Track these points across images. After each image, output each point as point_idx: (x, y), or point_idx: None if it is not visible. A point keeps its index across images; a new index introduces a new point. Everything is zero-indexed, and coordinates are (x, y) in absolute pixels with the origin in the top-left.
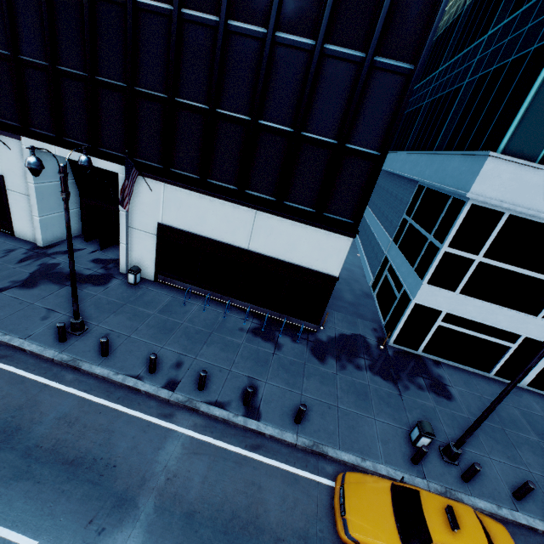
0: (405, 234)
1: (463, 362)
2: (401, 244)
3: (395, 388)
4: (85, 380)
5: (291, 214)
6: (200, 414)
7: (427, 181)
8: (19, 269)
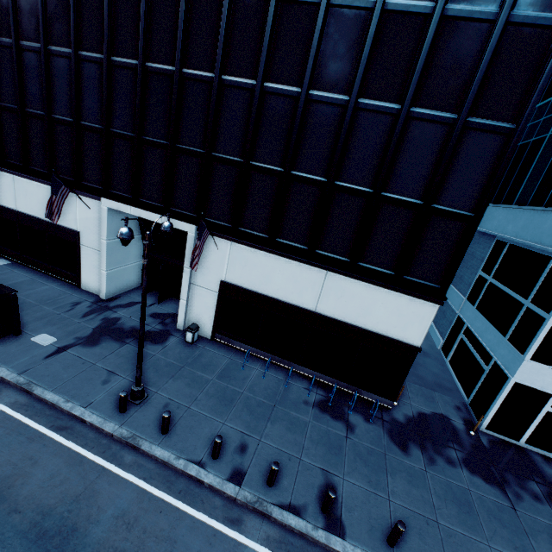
0: (485, 294)
1: None
2: (481, 305)
3: (504, 496)
4: (144, 463)
5: (366, 276)
6: (271, 521)
7: (512, 237)
8: (83, 323)
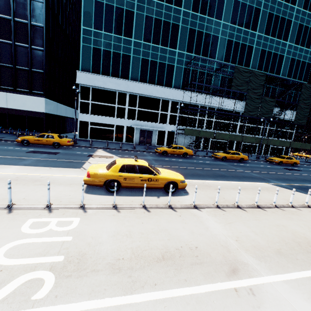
0: None
1: (104, 139)
2: None
3: None
4: None
5: (20, 92)
6: None
7: None
8: None
